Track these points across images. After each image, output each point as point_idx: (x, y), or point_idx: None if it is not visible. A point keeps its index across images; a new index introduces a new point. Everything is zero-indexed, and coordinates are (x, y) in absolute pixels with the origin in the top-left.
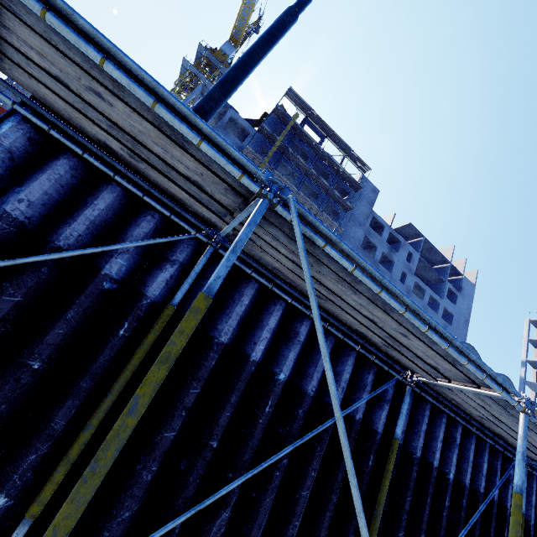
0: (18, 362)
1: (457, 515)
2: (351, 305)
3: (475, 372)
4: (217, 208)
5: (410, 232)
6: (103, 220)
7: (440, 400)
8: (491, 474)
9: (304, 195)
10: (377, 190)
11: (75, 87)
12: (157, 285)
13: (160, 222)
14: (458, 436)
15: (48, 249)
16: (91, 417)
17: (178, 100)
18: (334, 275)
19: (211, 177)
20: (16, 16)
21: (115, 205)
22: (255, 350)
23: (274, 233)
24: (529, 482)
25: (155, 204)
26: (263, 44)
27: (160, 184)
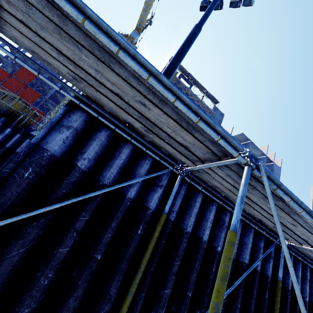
0: (89, 255)
1: None
2: (262, 208)
3: None
4: (193, 158)
5: (242, 138)
6: (124, 164)
7: (296, 253)
8: None
9: None
10: (223, 114)
11: (127, 99)
12: (154, 201)
13: (152, 163)
14: (308, 274)
15: (99, 186)
16: (130, 286)
17: (207, 115)
18: (261, 195)
19: (200, 146)
20: (108, 67)
21: (129, 155)
22: (205, 234)
23: (230, 173)
24: None
25: (152, 154)
26: (186, 47)
27: (156, 143)
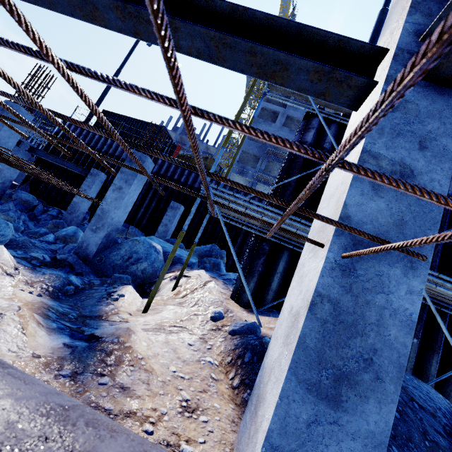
0: None
1: None
2: None
3: None
4: None
5: None
6: None
7: None
8: None
9: None
10: None
11: None
12: None
13: None
14: None
15: None
16: None
17: None
18: None
19: None
20: None
21: None
22: None
23: None
24: None
25: None
26: (375, 39)
27: None
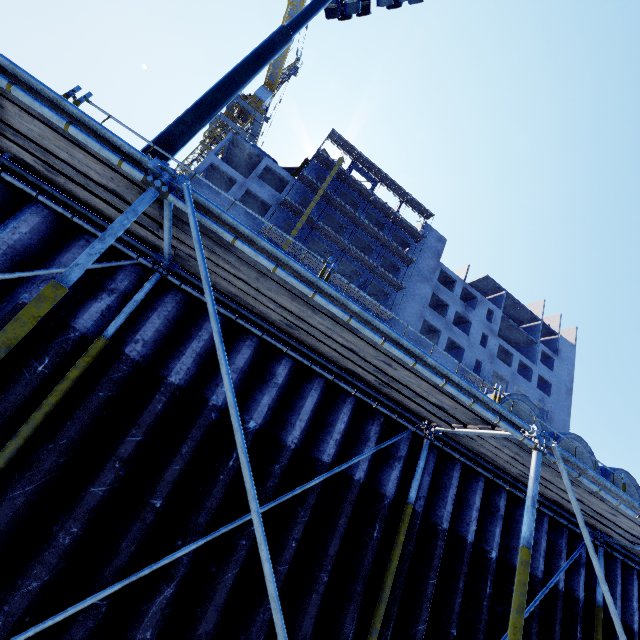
0: None
1: (505, 606)
2: (323, 332)
3: (458, 396)
4: (148, 222)
5: (489, 286)
6: (27, 245)
7: (475, 460)
8: (554, 555)
9: (355, 249)
10: (444, 238)
11: None
12: (89, 317)
13: None
14: (502, 505)
15: None
16: None
17: (41, 83)
18: (284, 290)
19: (121, 180)
20: None
21: (42, 229)
22: (216, 392)
23: (207, 243)
24: (611, 568)
25: (87, 226)
26: (248, 64)
27: (89, 202)
